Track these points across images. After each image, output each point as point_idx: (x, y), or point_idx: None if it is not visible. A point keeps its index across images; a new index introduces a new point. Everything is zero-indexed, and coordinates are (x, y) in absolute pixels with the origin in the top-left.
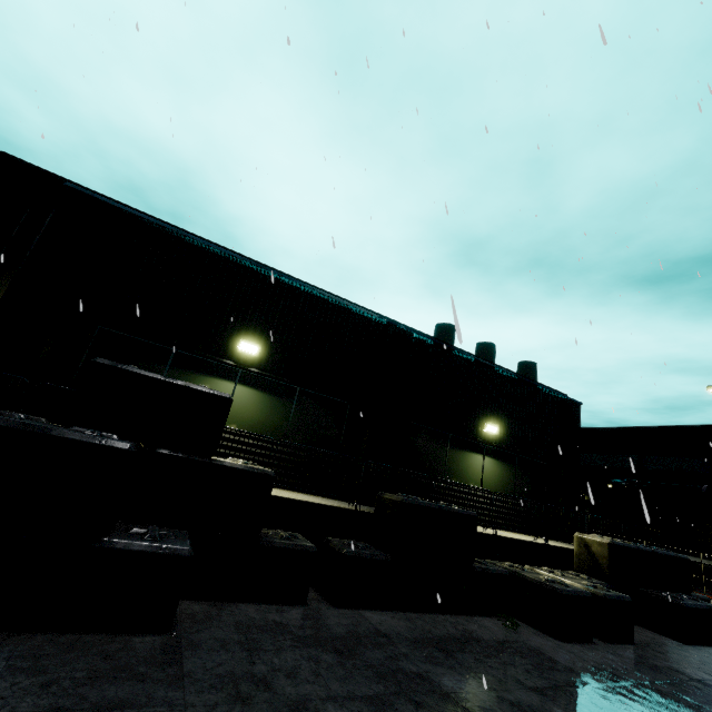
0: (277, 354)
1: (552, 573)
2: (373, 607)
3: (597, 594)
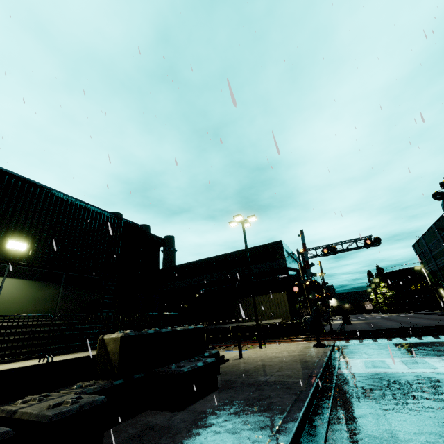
0: None
1: (22, 405)
2: None
3: (43, 420)
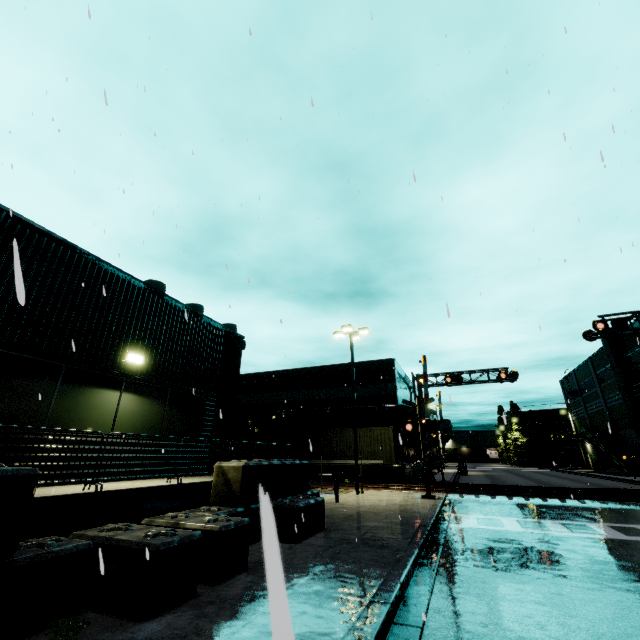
0: None
1: (174, 519)
2: None
3: (214, 530)
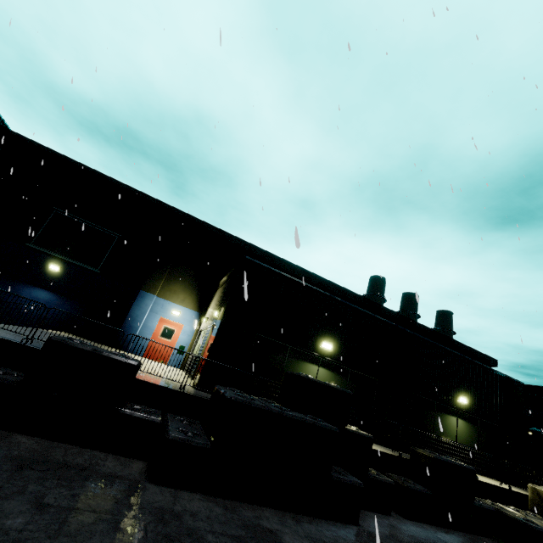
0: (339, 348)
1: (518, 512)
2: (423, 521)
3: None
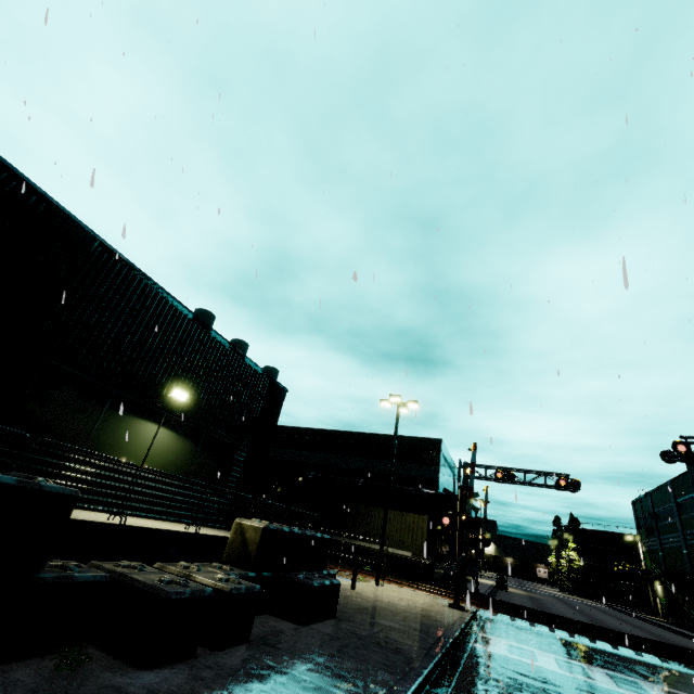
0: None
1: (186, 569)
2: None
3: (224, 590)
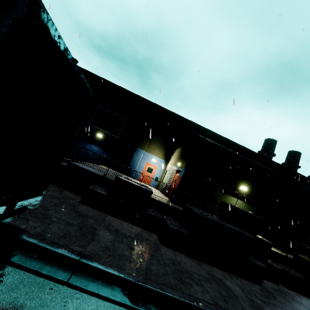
0: (251, 190)
1: None
2: (299, 293)
3: None
